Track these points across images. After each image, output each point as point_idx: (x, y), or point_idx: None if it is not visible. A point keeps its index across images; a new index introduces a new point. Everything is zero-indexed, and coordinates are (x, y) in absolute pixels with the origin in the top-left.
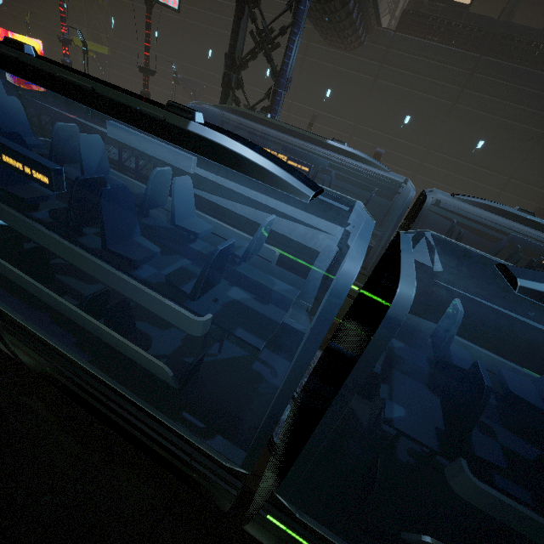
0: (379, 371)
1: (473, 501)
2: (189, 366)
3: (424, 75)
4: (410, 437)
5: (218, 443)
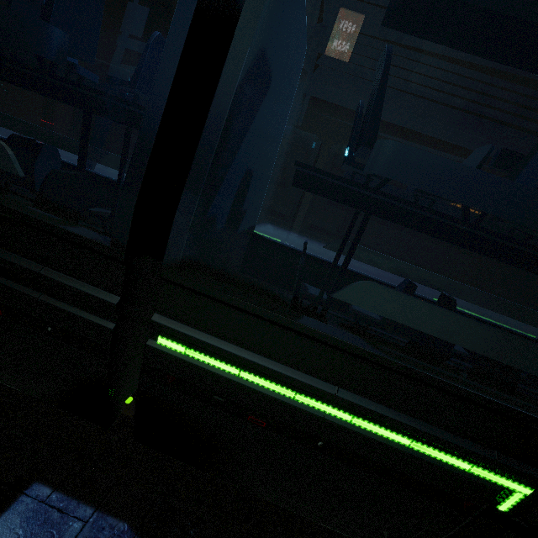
0: (301, 250)
1: (396, 174)
2: (47, 176)
3: (322, 110)
4: (325, 173)
5: (78, 230)
